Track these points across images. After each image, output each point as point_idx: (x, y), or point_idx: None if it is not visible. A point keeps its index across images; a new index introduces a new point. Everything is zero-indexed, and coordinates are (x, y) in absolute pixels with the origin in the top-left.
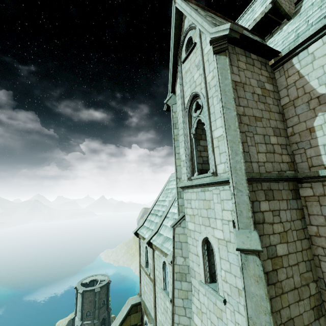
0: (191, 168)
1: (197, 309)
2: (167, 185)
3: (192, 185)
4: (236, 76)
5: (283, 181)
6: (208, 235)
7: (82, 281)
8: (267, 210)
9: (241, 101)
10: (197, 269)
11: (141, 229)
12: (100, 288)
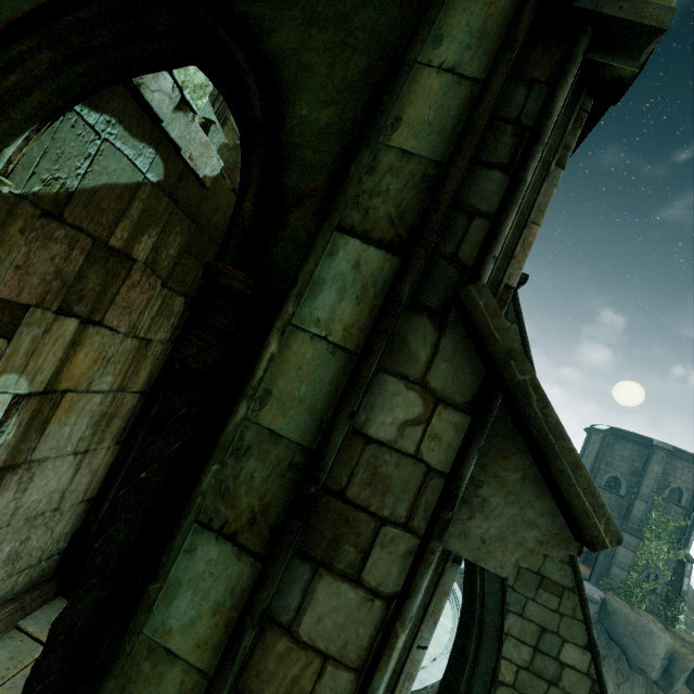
0: None
1: None
2: None
3: None
4: None
5: None
6: None
7: None
8: None
9: None
10: None
11: None
12: (613, 432)
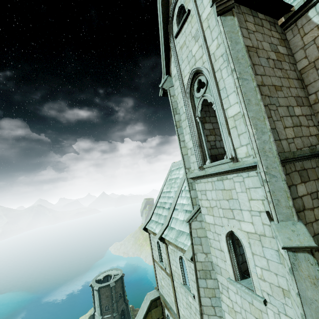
0: (202, 155)
1: (229, 308)
2: (170, 175)
3: (206, 174)
4: (246, 40)
5: (315, 157)
6: (233, 228)
7: (96, 278)
8: (305, 194)
9: (257, 68)
10: (223, 265)
11: (149, 224)
12: (115, 282)
